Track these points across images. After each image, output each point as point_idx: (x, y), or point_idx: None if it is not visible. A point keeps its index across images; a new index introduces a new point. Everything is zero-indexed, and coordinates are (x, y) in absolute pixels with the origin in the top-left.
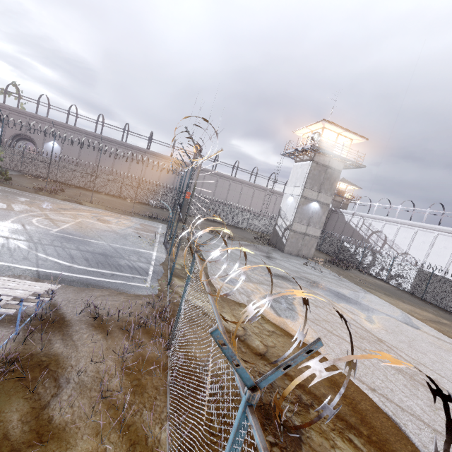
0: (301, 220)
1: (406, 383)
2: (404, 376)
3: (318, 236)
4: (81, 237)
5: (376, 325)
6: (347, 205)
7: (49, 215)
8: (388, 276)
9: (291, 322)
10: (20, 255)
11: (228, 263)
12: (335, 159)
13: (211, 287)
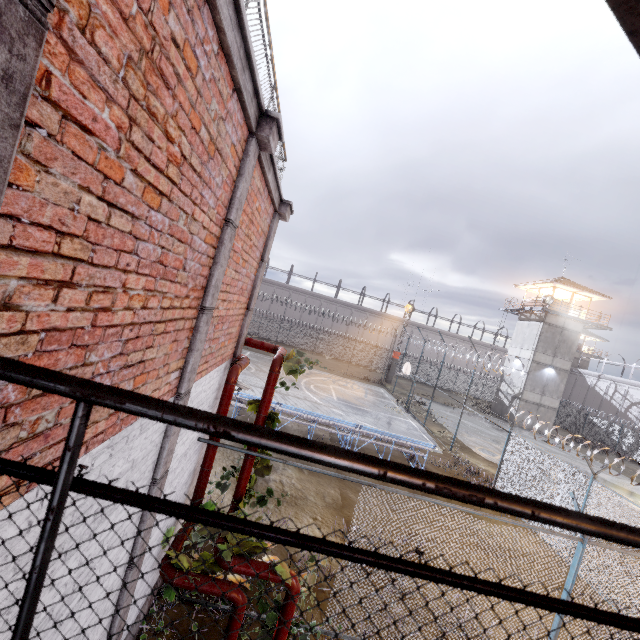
0: (533, 388)
1: None
2: None
3: (556, 408)
4: (355, 405)
5: None
6: (587, 363)
7: (311, 382)
8: None
9: None
10: (350, 420)
11: (471, 434)
12: (571, 320)
13: (477, 455)
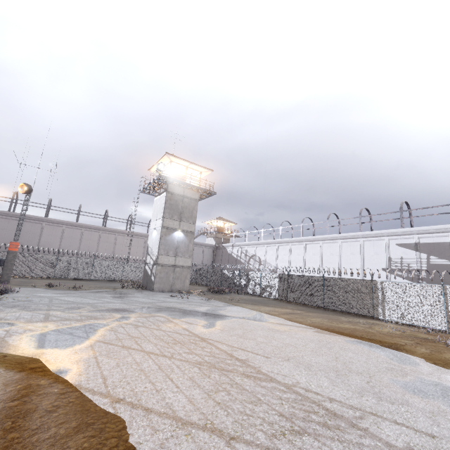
0: (167, 252)
1: (196, 374)
2: (200, 368)
3: (190, 266)
4: None
5: (212, 328)
6: (229, 240)
7: None
8: (261, 290)
9: (56, 351)
10: None
11: (29, 309)
12: (189, 189)
13: None
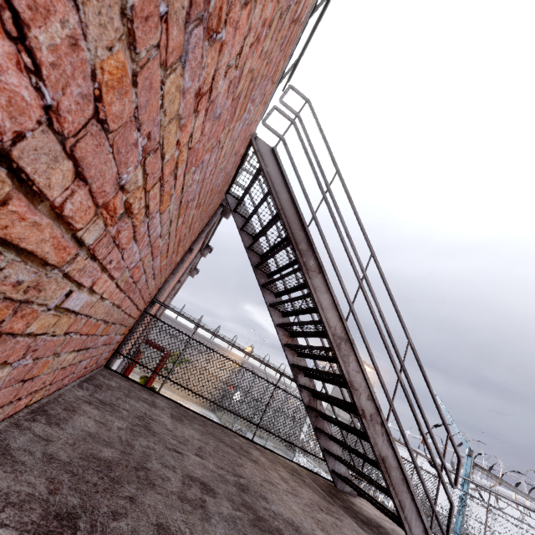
0: None
1: None
2: None
3: None
4: None
5: None
6: None
7: None
8: None
9: None
10: None
11: None
12: None
13: None
